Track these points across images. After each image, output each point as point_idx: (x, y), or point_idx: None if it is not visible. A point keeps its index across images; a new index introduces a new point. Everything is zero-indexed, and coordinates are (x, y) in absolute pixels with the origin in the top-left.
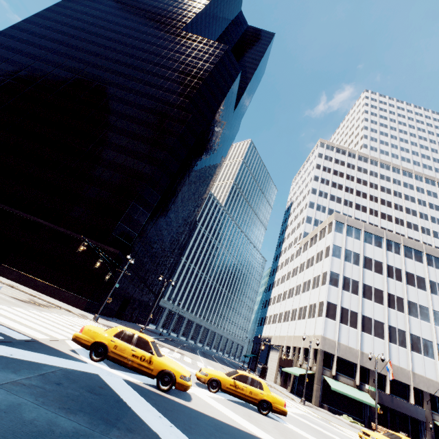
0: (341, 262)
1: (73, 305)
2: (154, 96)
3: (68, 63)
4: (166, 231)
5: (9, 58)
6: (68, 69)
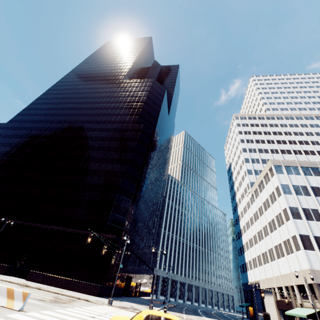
0: (294, 196)
1: (89, 293)
2: (115, 120)
3: (58, 118)
4: (145, 210)
5: (23, 127)
6: (59, 122)
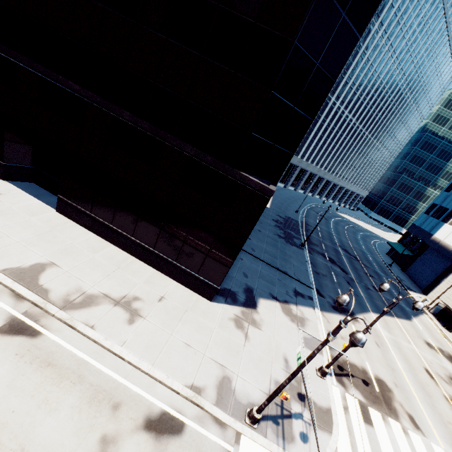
0: None
1: (194, 290)
2: None
3: None
4: None
5: None
6: None
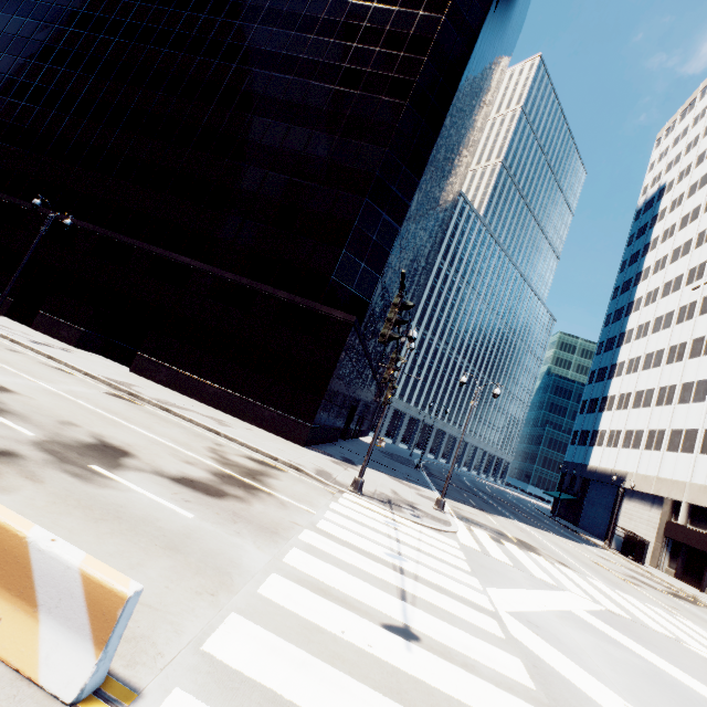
0: None
1: (284, 436)
2: None
3: None
4: (409, 270)
5: None
6: None
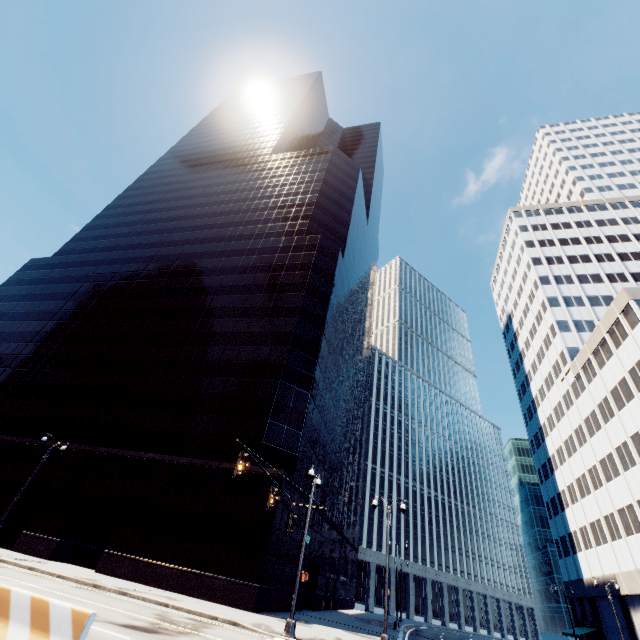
0: None
1: (234, 604)
2: (262, 233)
3: (149, 239)
4: (336, 419)
5: (83, 261)
6: (150, 246)
